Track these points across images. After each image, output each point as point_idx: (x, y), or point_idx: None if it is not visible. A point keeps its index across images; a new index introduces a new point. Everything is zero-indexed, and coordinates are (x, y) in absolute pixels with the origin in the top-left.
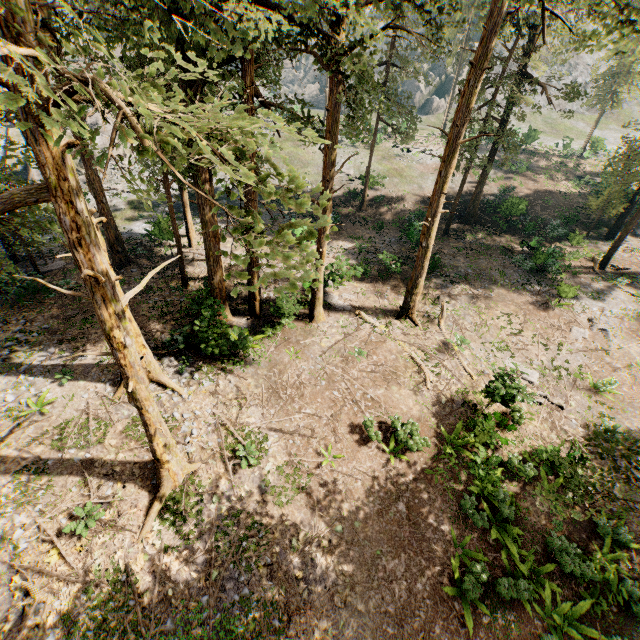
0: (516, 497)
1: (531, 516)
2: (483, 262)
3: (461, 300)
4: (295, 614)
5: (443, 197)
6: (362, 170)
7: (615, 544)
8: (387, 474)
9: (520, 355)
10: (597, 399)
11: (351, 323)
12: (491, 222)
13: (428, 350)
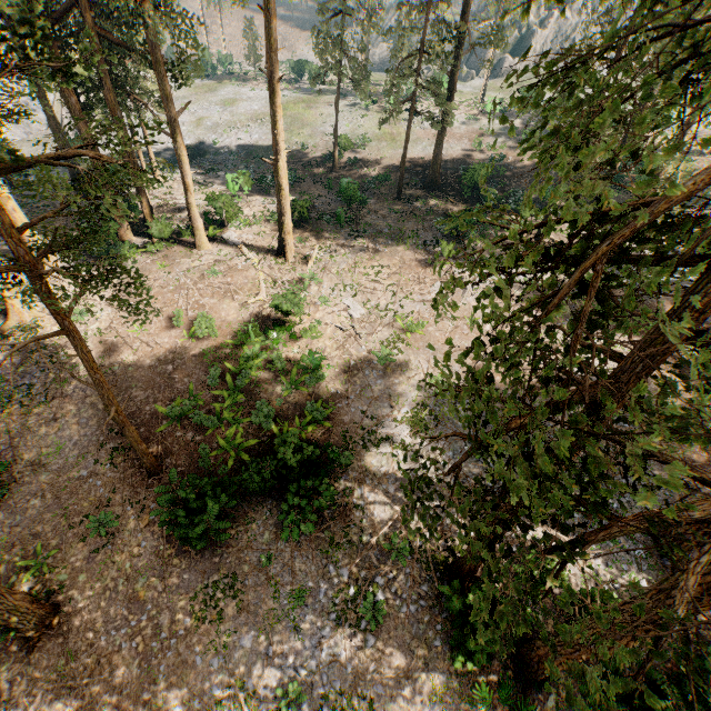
0: (264, 381)
1: (266, 394)
2: (409, 224)
3: (351, 251)
4: (58, 399)
5: (280, 136)
6: (356, 133)
7: (317, 423)
8: (175, 348)
9: (363, 297)
10: (403, 337)
11: (229, 254)
12: (457, 190)
13: (279, 281)
